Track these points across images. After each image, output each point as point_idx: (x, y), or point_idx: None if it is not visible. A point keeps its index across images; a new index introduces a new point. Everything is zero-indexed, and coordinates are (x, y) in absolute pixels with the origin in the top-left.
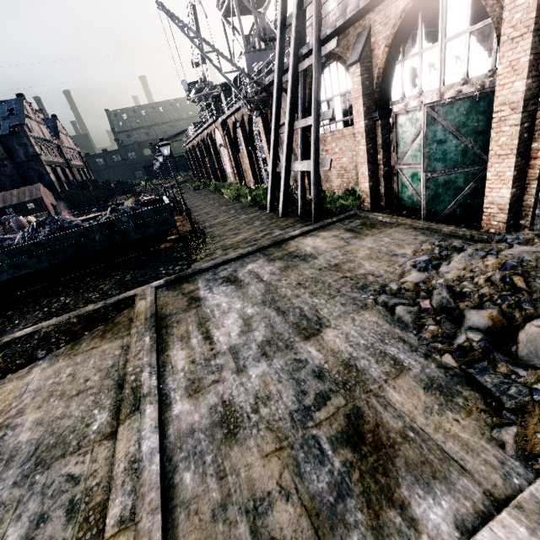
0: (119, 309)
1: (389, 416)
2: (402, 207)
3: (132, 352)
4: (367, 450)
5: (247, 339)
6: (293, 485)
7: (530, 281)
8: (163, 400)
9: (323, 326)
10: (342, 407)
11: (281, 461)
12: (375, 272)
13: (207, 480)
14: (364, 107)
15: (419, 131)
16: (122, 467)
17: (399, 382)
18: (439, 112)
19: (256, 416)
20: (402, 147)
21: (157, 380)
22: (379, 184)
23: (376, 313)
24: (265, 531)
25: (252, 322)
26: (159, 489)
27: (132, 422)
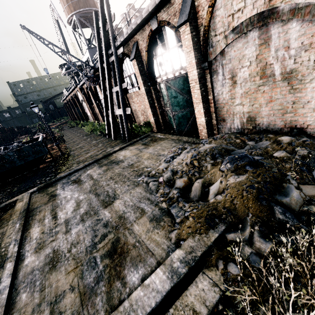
0: (5, 210)
1: (131, 238)
2: (172, 128)
3: (6, 235)
4: (116, 256)
5: (76, 213)
6: (77, 283)
7: (200, 162)
8: (20, 258)
9: (115, 199)
10: (111, 239)
11: (75, 274)
12: (148, 166)
13: (34, 294)
14: (143, 80)
15: None
16: None
17: (140, 220)
18: (171, 83)
19: (68, 254)
20: (165, 99)
21: (18, 247)
22: (159, 118)
23: (142, 187)
24: (57, 310)
25: (81, 203)
26: (4, 307)
27: None
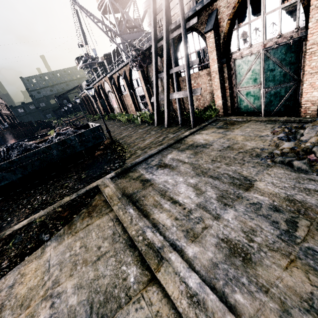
0: (90, 196)
1: None
2: (242, 112)
3: (125, 221)
4: None
5: (205, 198)
6: None
7: None
8: (174, 248)
9: (252, 181)
10: (310, 225)
11: (300, 269)
12: (258, 147)
13: (257, 296)
14: (217, 56)
15: (250, 67)
16: (186, 303)
17: None
18: (270, 53)
19: (254, 244)
20: (239, 78)
21: (161, 235)
22: (226, 101)
23: (280, 168)
24: None
25: (200, 187)
26: (229, 312)
27: (166, 268)
